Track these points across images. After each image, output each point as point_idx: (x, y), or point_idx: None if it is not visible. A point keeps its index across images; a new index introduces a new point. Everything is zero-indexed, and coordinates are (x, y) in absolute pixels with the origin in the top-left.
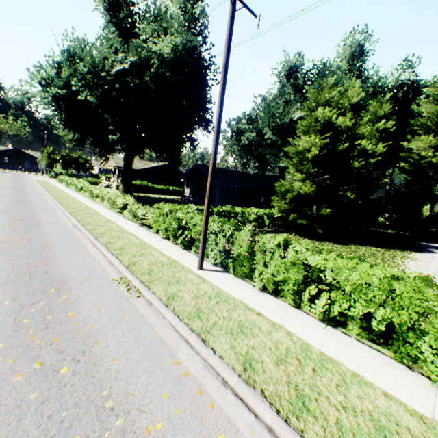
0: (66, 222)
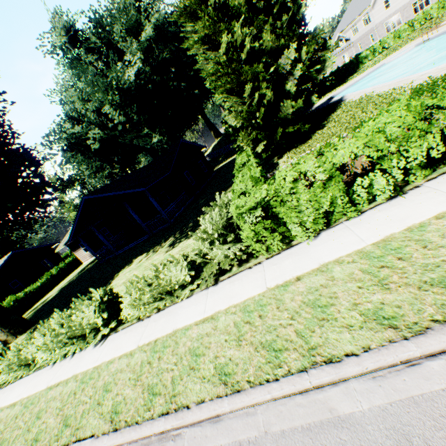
0: None
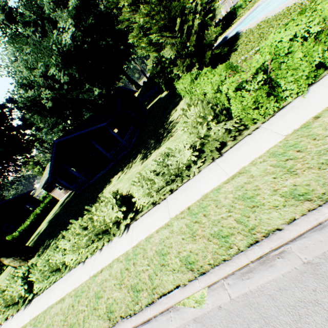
0: (210, 312)
